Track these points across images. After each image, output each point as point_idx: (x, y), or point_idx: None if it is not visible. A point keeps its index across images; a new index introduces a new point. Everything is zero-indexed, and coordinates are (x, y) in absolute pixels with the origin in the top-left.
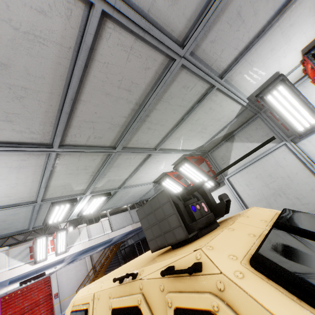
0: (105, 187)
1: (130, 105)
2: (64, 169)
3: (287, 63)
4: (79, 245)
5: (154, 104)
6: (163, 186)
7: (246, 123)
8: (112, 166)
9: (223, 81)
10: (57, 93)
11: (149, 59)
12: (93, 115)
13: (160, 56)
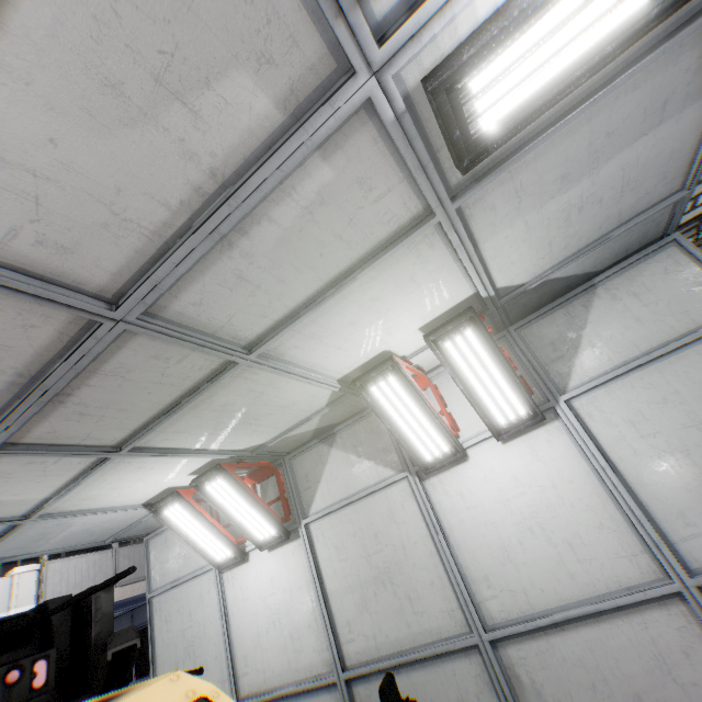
0: None
1: (1, 376)
2: None
3: (402, 342)
4: None
5: (81, 378)
6: (167, 518)
7: (358, 415)
8: None
9: (255, 357)
10: None
11: (32, 314)
12: None
13: (62, 312)
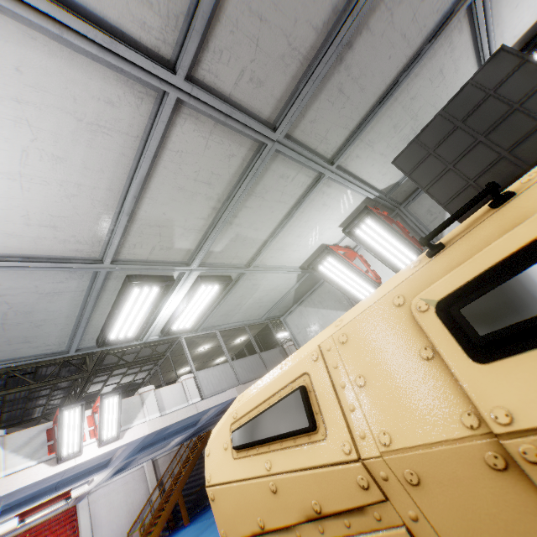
0: (225, 258)
1: None
2: (174, 167)
3: None
4: (144, 425)
5: (370, 10)
6: (320, 274)
7: None
8: (253, 192)
9: None
10: None
11: None
12: None
13: None
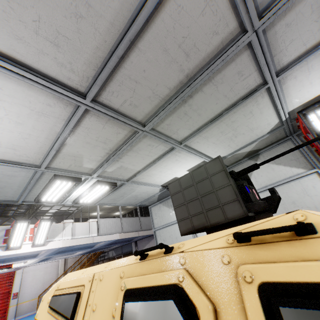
0: (114, 175)
1: (180, 75)
2: (84, 133)
3: None
4: (60, 241)
5: (203, 84)
6: None
7: (275, 143)
8: (131, 149)
9: (277, 80)
10: (118, 27)
11: (222, 22)
12: (140, 73)
13: (234, 22)
